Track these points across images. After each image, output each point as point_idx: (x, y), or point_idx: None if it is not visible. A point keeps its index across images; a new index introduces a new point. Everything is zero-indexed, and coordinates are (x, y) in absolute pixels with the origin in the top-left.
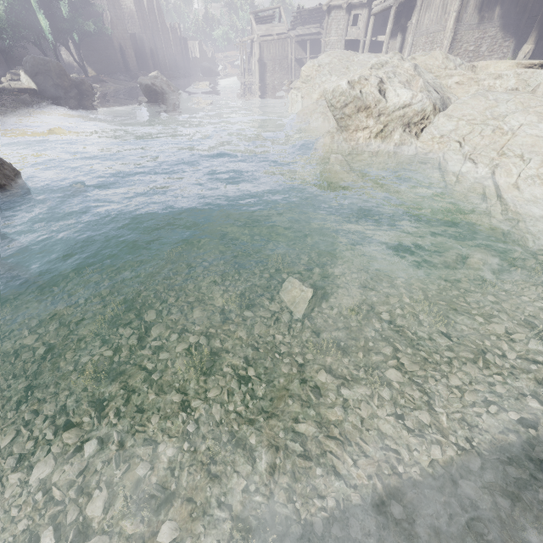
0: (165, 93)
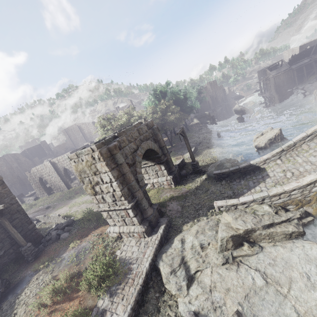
0: (245, 110)
